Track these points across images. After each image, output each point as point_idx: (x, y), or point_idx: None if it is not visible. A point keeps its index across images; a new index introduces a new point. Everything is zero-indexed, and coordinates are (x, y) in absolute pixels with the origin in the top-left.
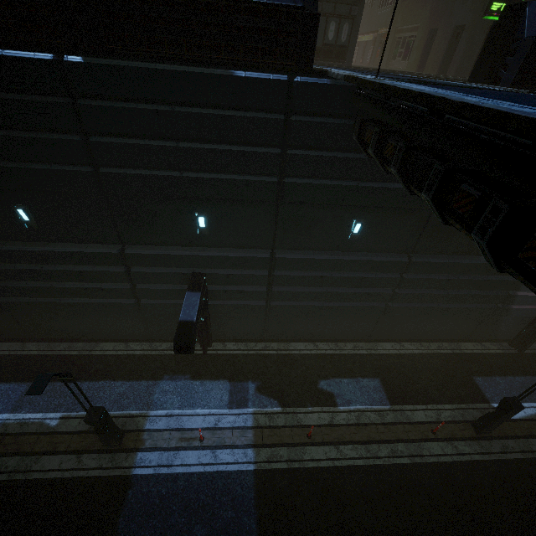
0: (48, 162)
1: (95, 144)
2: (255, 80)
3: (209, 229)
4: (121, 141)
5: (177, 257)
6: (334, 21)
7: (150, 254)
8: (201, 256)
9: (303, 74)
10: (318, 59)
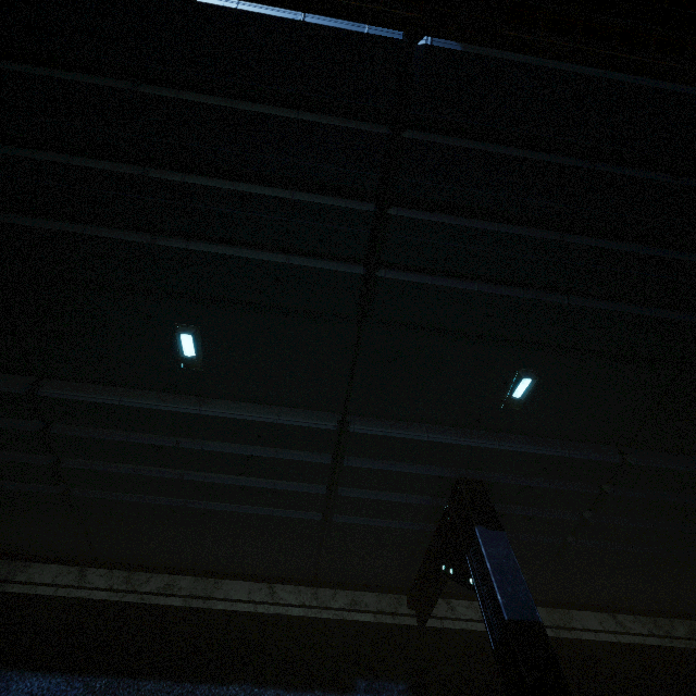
0: (285, 248)
1: (400, 222)
2: None
3: (526, 400)
4: (454, 222)
5: (446, 447)
6: None
7: (396, 437)
8: (491, 450)
9: None
10: None
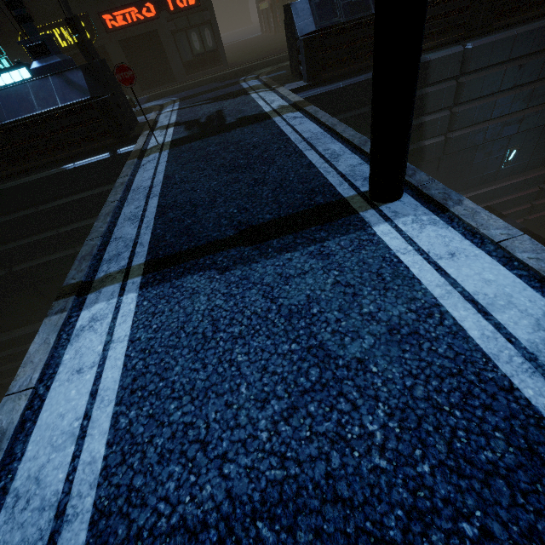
0: None
1: None
2: (85, 167)
3: None
4: (15, 245)
5: None
6: (194, 31)
7: None
8: None
9: (124, 143)
10: (196, 71)
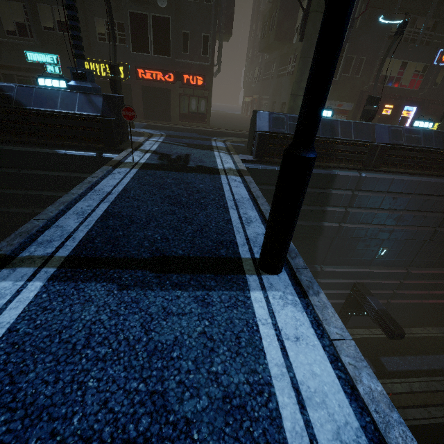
0: None
1: None
2: (73, 156)
3: None
4: None
5: None
6: (194, 99)
7: None
8: None
9: (111, 151)
10: (187, 121)
